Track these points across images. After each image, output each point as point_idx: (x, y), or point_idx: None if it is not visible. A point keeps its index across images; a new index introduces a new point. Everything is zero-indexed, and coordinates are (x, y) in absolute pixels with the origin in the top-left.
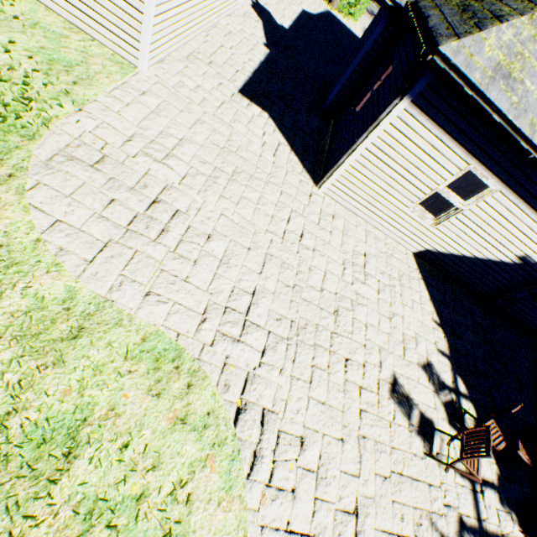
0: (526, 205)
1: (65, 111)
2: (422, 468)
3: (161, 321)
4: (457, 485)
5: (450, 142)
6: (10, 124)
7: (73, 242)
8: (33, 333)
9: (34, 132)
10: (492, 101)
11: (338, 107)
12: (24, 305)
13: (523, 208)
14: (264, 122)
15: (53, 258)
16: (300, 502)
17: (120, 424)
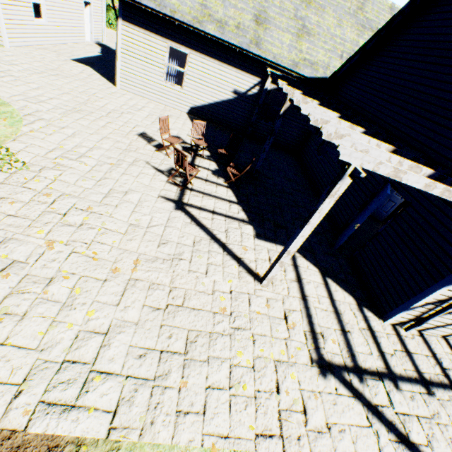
0: (208, 57)
1: None
2: (151, 153)
3: None
4: None
5: (152, 34)
6: None
7: None
8: None
9: None
10: (146, 6)
11: None
12: None
13: (208, 59)
14: (86, 68)
15: None
16: (55, 138)
17: None
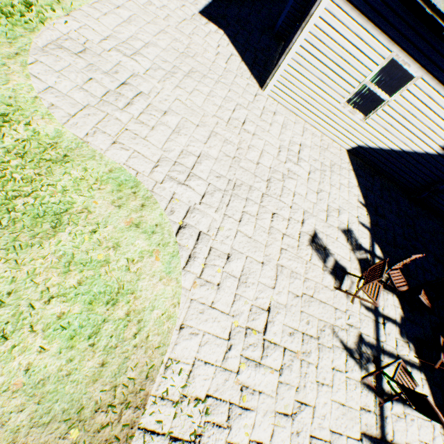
0: None
1: (56, 15)
2: (331, 296)
3: (124, 162)
4: (361, 314)
5: (374, 30)
6: (16, 20)
7: (61, 102)
8: (32, 154)
9: (34, 27)
10: None
11: (288, 28)
12: (26, 136)
13: None
14: (220, 37)
15: (46, 110)
16: (224, 293)
17: (91, 218)
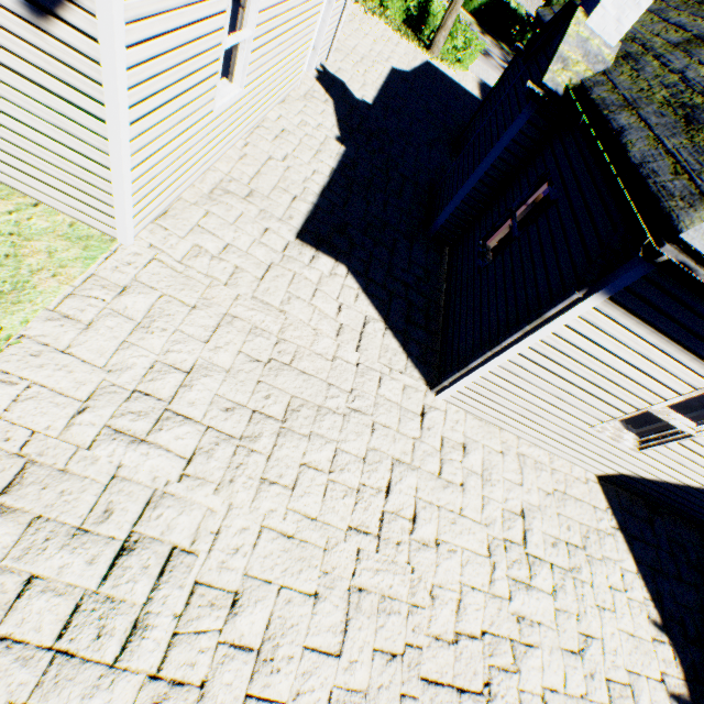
0: None
1: None
2: None
3: None
4: None
5: (681, 353)
6: None
7: None
8: None
9: None
10: None
11: (455, 230)
12: None
13: None
14: (340, 283)
15: None
16: None
17: None
